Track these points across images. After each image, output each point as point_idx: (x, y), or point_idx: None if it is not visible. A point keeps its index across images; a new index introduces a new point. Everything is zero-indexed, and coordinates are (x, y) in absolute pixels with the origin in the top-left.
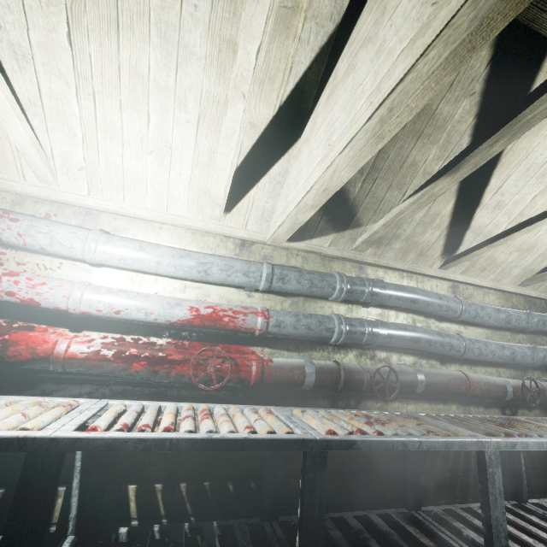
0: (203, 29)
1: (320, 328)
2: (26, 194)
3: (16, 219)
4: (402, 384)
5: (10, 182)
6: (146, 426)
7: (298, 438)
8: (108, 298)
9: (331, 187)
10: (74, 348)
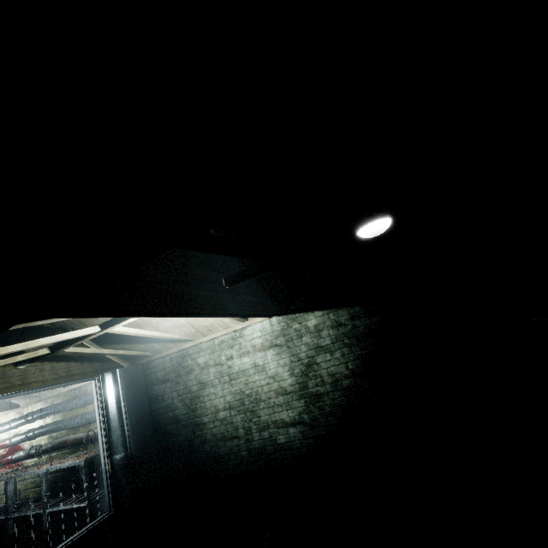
0: None
1: (22, 438)
2: None
3: None
4: (44, 450)
5: None
6: None
7: None
8: None
9: None
10: None
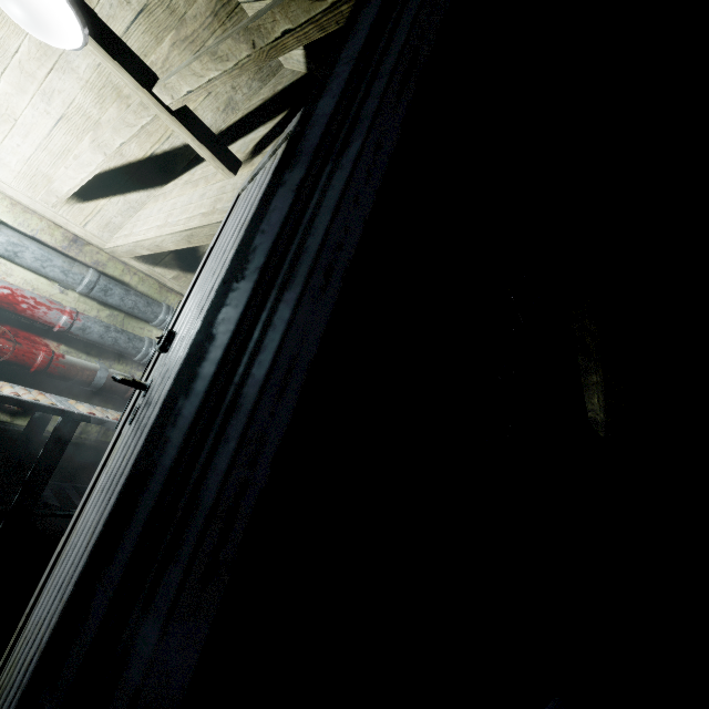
0: (93, 63)
1: (128, 345)
2: None
3: None
4: None
5: None
6: None
7: (59, 408)
8: None
9: (162, 247)
10: None
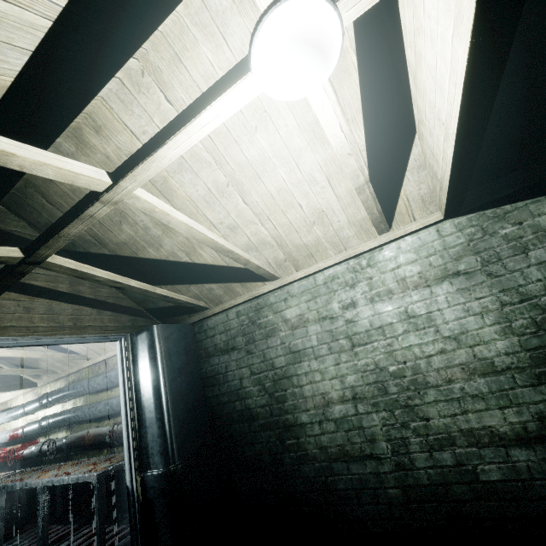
0: None
1: (35, 428)
2: None
3: None
4: (58, 448)
5: None
6: None
7: None
8: None
9: None
10: None
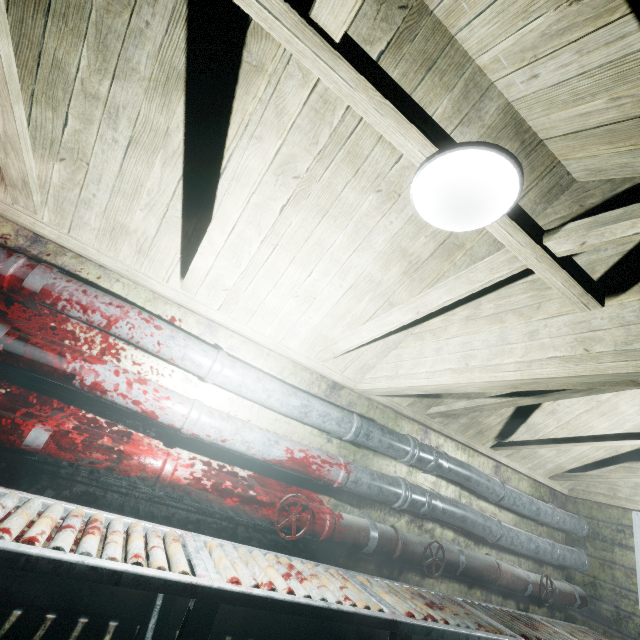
0: (389, 236)
1: (390, 492)
2: (161, 293)
3: (160, 326)
4: (446, 563)
5: (153, 281)
6: (273, 584)
7: (393, 618)
8: (219, 425)
9: (453, 389)
10: (179, 471)
